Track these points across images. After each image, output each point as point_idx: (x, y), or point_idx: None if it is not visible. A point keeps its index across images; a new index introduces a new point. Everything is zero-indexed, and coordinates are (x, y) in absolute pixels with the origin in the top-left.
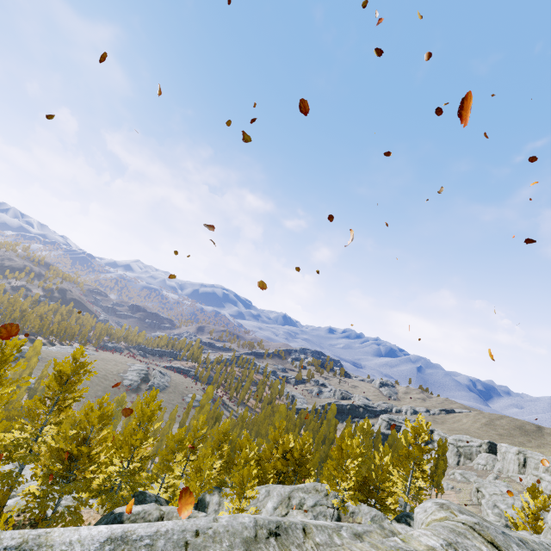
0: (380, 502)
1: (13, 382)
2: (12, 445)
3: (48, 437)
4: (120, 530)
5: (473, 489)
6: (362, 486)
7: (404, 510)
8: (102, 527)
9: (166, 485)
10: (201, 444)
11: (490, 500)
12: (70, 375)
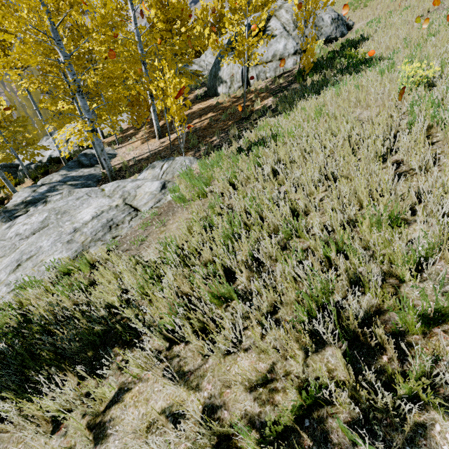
0: None
1: None
2: None
3: None
4: None
5: None
6: None
7: None
8: None
9: None
10: None
11: None
12: None
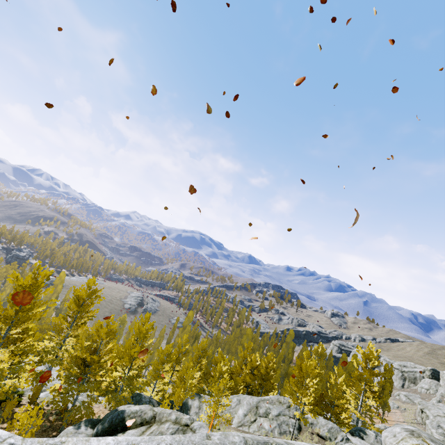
0: (335, 416)
1: (44, 303)
2: (43, 351)
3: (69, 346)
4: (125, 443)
5: (418, 410)
6: (318, 401)
7: (356, 425)
8: (110, 439)
9: (157, 390)
10: (184, 358)
11: (434, 421)
12: (85, 299)
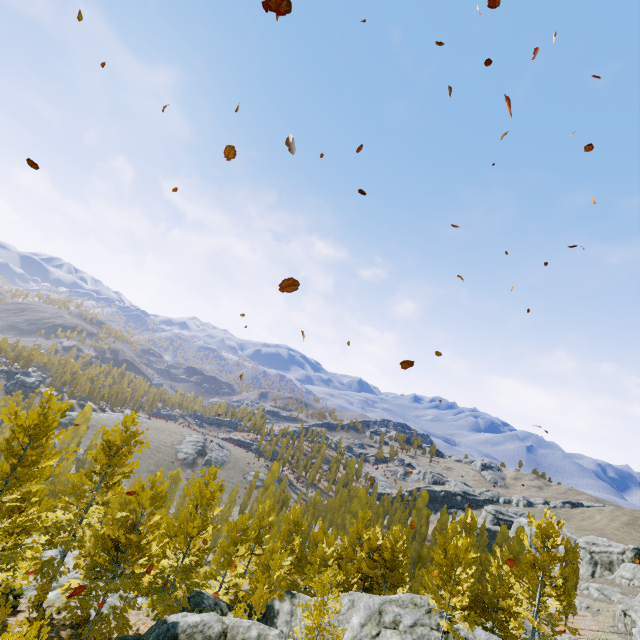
0: (500, 625)
1: (56, 453)
2: (54, 527)
3: (94, 519)
4: None
5: (618, 611)
6: (473, 602)
7: (531, 639)
8: None
9: (227, 585)
10: (267, 535)
11: None
12: (119, 446)
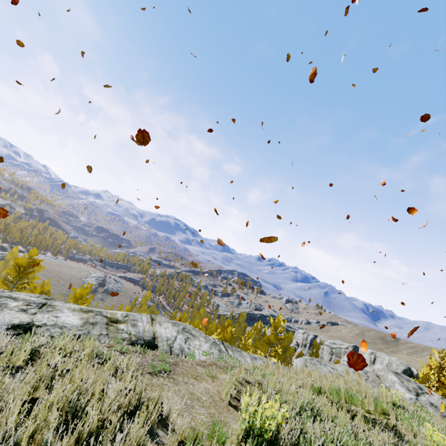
0: None
1: None
2: None
3: None
4: None
5: None
6: None
7: None
8: None
9: None
10: None
11: None
12: (25, 267)
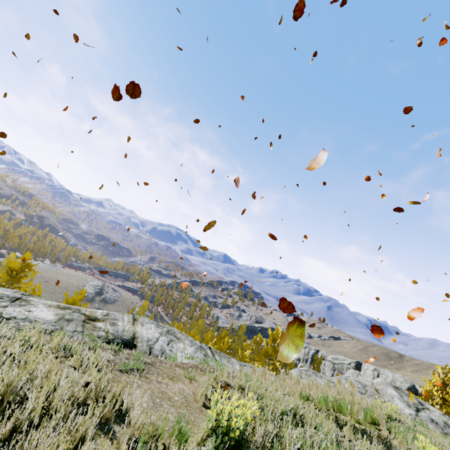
0: None
1: None
2: None
3: None
4: None
5: None
6: None
7: None
8: None
9: None
10: None
11: None
12: (18, 271)
